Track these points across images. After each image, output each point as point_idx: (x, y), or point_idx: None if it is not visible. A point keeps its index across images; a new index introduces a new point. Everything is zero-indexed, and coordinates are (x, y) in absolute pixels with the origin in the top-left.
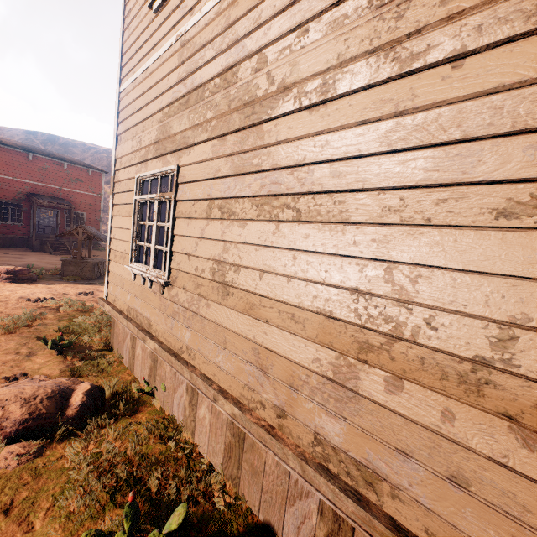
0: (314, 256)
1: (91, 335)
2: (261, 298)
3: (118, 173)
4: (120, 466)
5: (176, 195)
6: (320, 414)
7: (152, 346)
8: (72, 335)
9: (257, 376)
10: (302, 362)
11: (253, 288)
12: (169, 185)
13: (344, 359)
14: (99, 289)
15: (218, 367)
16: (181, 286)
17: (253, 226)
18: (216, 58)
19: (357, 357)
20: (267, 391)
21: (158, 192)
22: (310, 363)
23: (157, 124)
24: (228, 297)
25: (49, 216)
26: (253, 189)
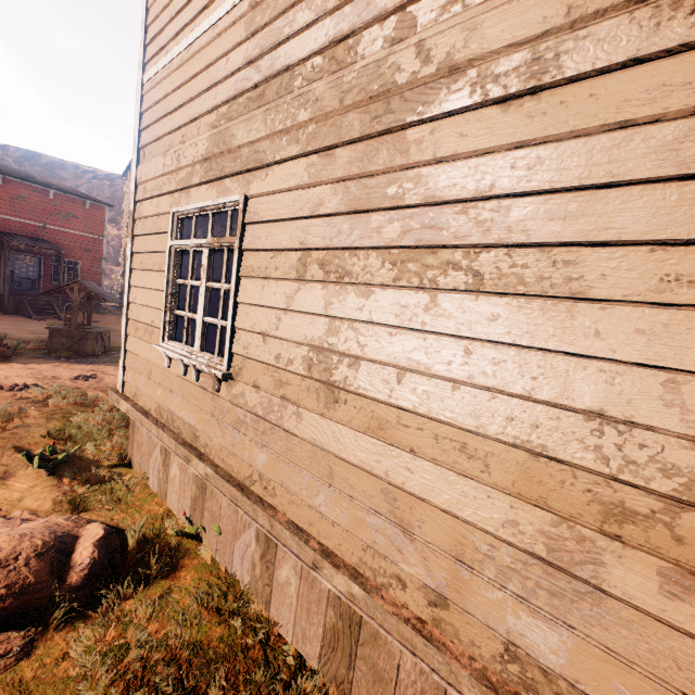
0: (508, 351)
1: (98, 442)
2: (399, 412)
3: (141, 205)
4: (159, 667)
5: (242, 241)
6: (518, 613)
7: (201, 470)
8: (69, 442)
9: (390, 535)
10: (482, 524)
11: (386, 395)
12: (227, 226)
13: (569, 528)
14: (104, 370)
15: (318, 512)
16: (251, 382)
17: (386, 295)
18: (316, 24)
19: (599, 527)
20: (410, 561)
21: (208, 236)
22: (498, 527)
23: (207, 131)
24: (337, 406)
25: (28, 265)
26: (387, 235)
